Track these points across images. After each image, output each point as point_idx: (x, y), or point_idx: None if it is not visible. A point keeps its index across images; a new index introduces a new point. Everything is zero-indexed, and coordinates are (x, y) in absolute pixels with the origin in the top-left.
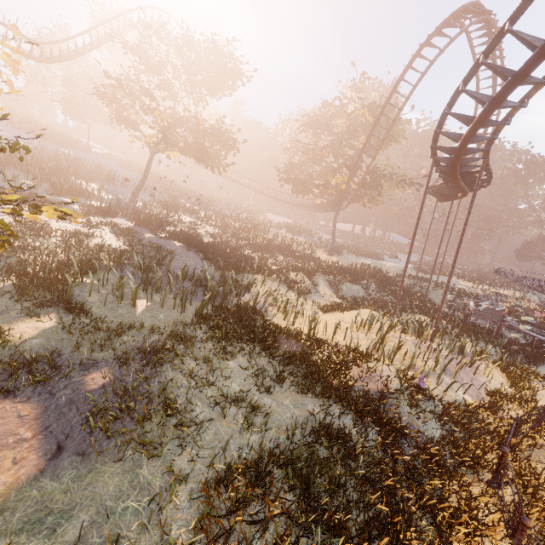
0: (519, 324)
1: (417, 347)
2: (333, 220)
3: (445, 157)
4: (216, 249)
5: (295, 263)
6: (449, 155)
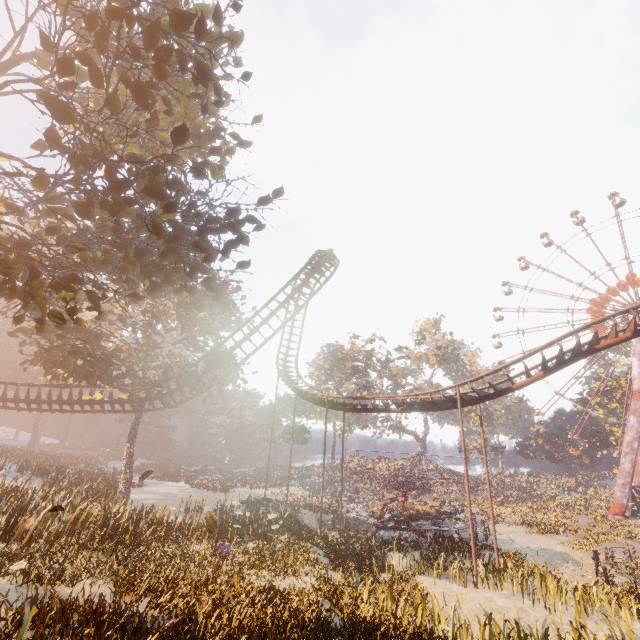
0: (458, 523)
1: (543, 592)
2: (132, 430)
3: (477, 389)
4: (255, 614)
5: (205, 550)
6: (495, 390)
